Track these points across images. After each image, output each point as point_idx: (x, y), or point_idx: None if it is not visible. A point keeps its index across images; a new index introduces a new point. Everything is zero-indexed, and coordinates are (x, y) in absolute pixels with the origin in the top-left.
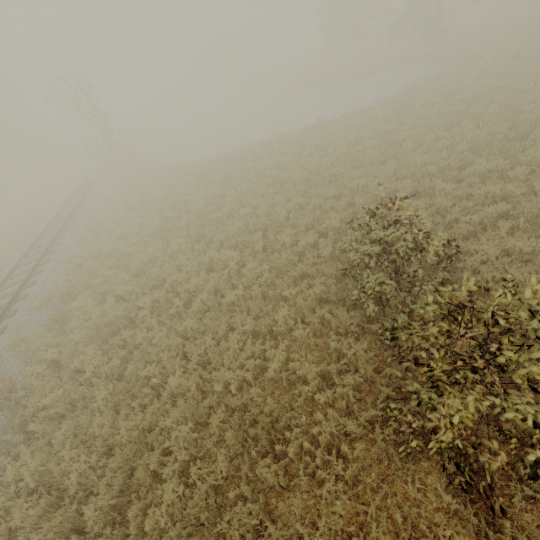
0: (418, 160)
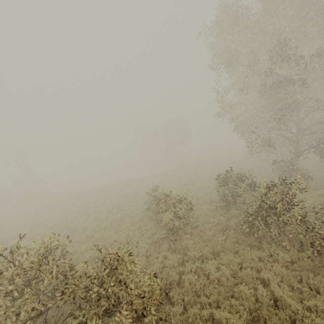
0: (170, 187)
